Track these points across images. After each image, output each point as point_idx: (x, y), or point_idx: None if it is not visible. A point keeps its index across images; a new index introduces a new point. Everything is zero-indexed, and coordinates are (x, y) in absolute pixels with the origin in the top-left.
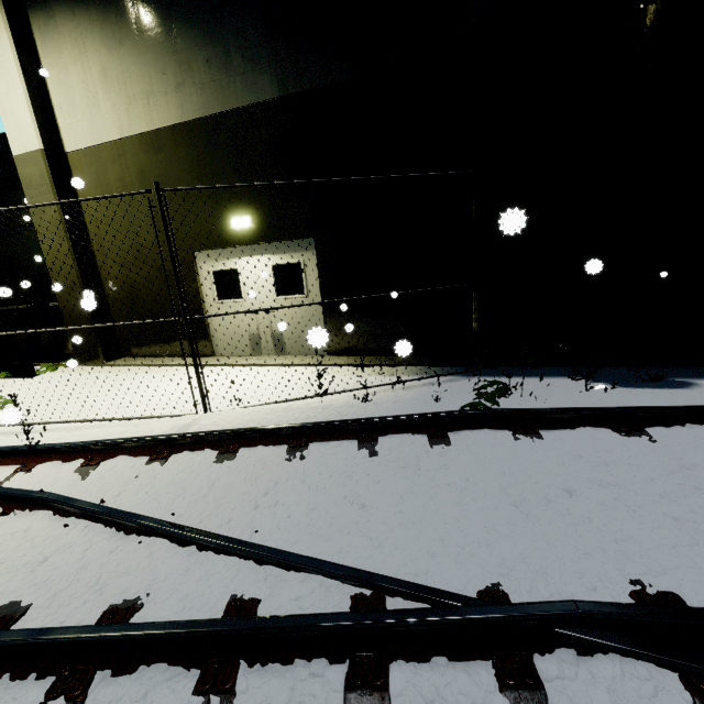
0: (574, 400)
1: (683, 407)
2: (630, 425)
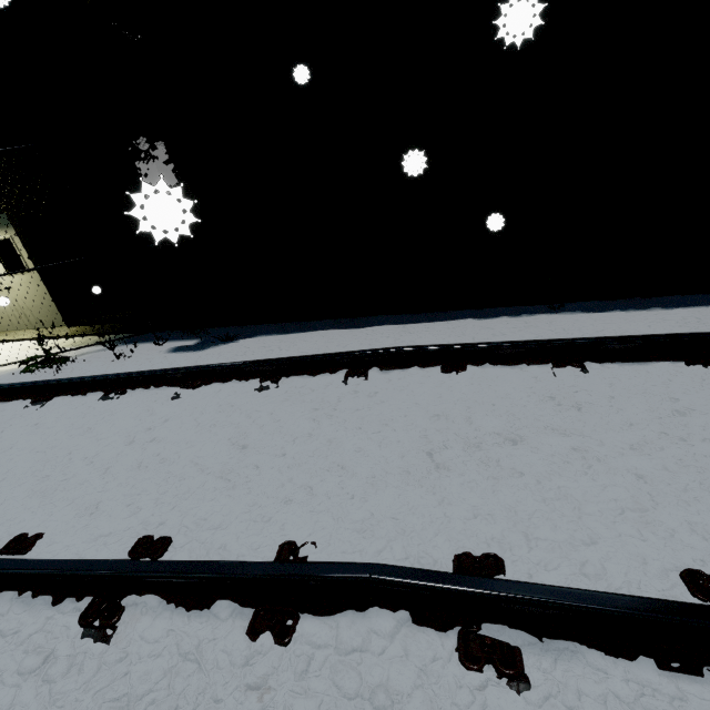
0: (78, 371)
1: (82, 378)
2: (42, 396)
